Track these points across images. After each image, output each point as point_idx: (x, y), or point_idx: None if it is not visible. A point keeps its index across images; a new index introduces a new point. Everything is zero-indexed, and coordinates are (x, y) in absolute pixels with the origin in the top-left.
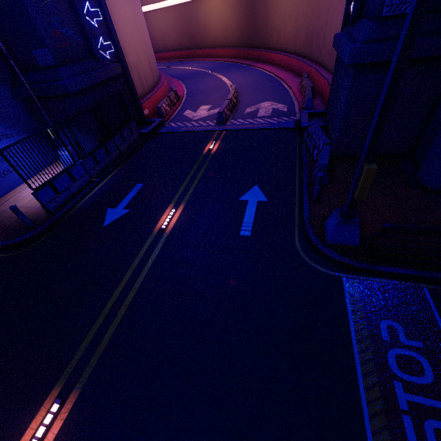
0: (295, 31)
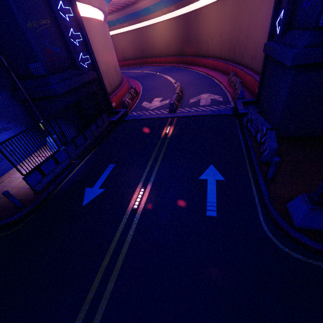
0: (221, 43)
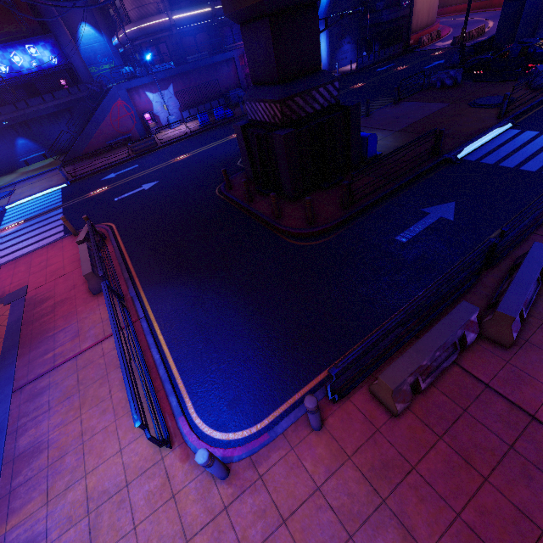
0: None
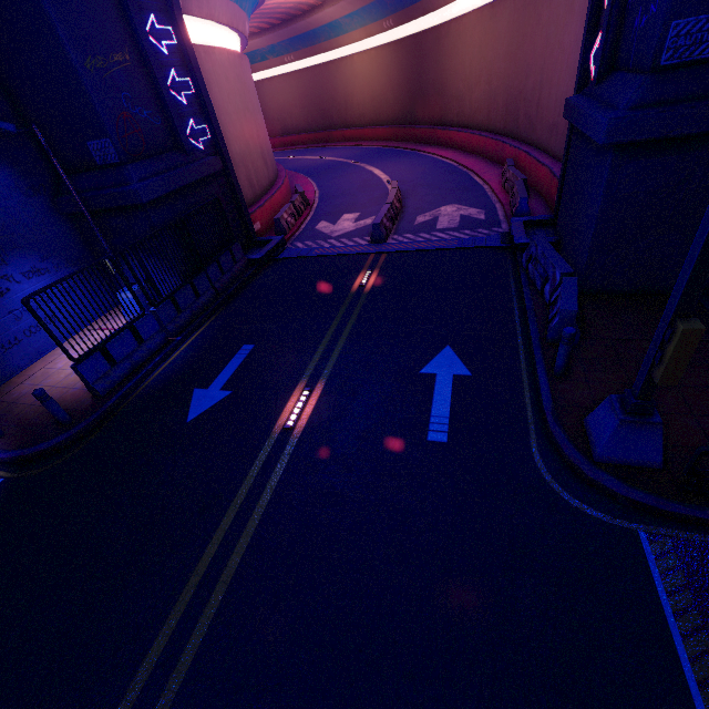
0: (488, 97)
